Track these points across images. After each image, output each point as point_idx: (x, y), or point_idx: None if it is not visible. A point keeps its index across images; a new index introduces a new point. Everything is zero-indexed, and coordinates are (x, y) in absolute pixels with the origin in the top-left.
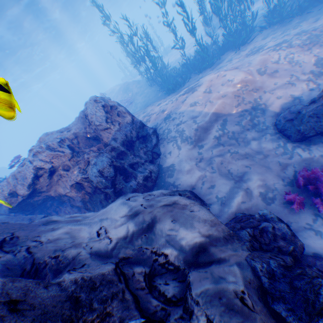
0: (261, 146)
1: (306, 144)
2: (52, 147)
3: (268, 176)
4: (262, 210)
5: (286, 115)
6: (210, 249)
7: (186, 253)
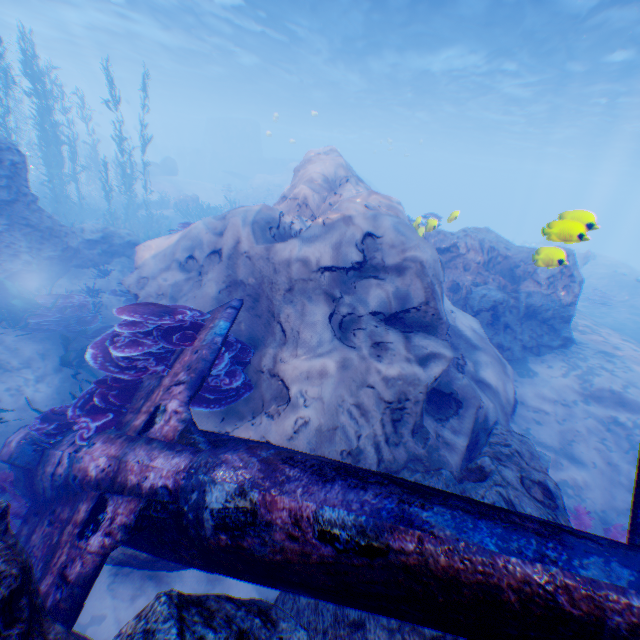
0: None
1: None
2: (481, 244)
3: (595, 491)
4: (544, 453)
5: None
6: (488, 388)
7: (474, 374)
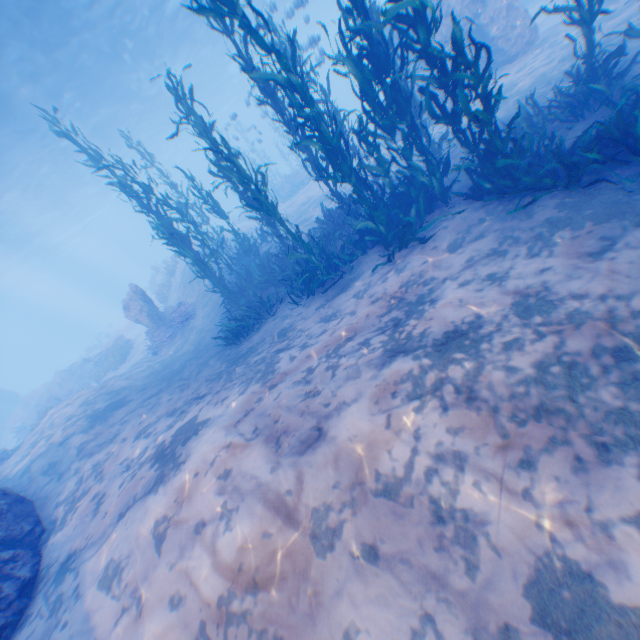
0: None
1: None
2: None
3: None
4: None
5: None
6: None
7: None
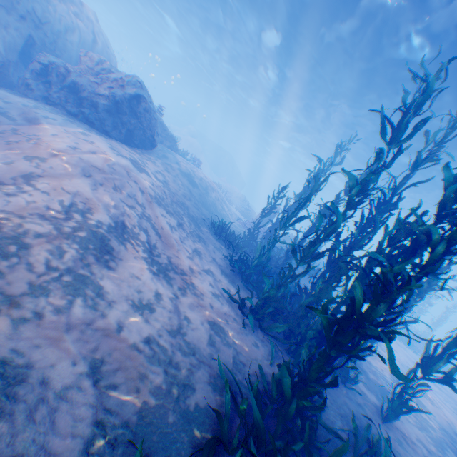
0: None
1: None
2: (103, 63)
3: None
4: None
5: None
6: None
7: None
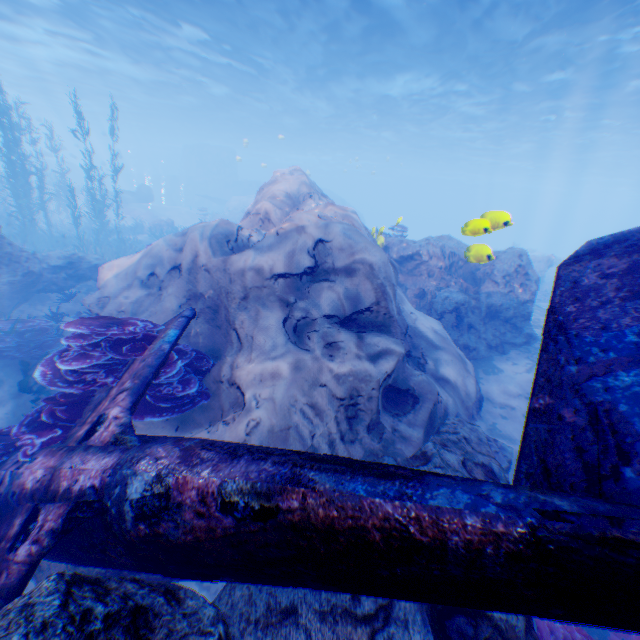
0: None
1: None
2: (442, 250)
3: None
4: (507, 444)
5: None
6: (448, 384)
7: (435, 371)
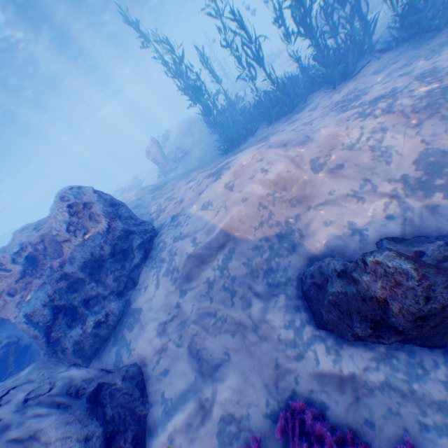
0: (264, 317)
1: (337, 337)
2: (1, 260)
3: (249, 385)
4: None
5: (315, 272)
6: None
7: None
